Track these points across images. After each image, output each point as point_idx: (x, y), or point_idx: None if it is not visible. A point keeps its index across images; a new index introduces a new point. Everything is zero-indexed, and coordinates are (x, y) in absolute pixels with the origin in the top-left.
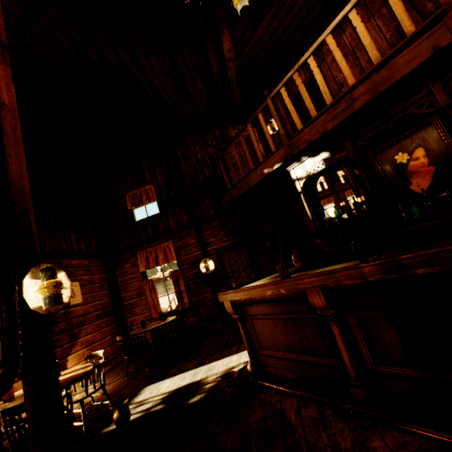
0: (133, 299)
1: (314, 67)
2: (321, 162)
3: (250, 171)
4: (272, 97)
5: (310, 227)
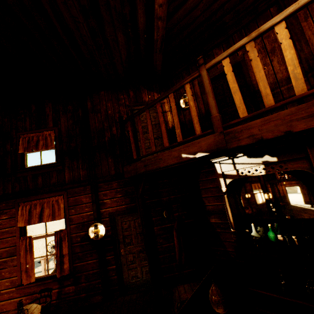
0: (2, 258)
1: (285, 38)
2: (262, 166)
3: (163, 148)
4: (208, 67)
5: (206, 205)
